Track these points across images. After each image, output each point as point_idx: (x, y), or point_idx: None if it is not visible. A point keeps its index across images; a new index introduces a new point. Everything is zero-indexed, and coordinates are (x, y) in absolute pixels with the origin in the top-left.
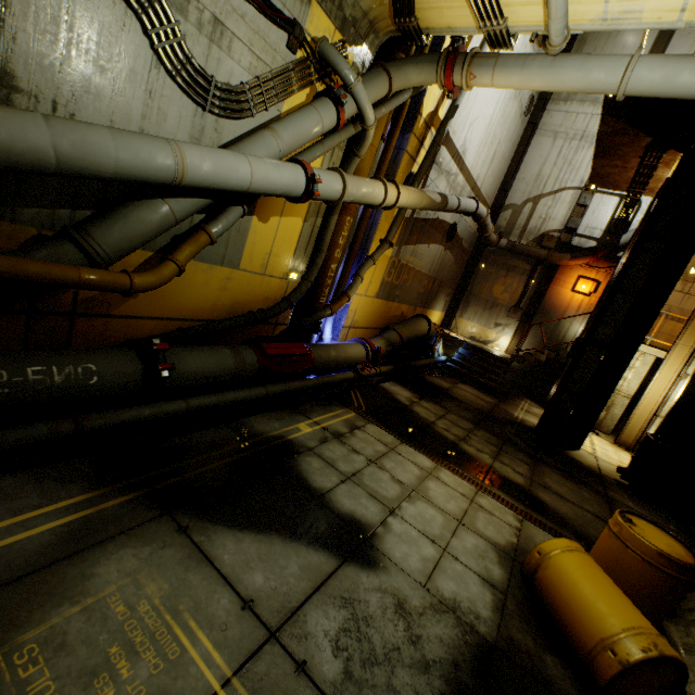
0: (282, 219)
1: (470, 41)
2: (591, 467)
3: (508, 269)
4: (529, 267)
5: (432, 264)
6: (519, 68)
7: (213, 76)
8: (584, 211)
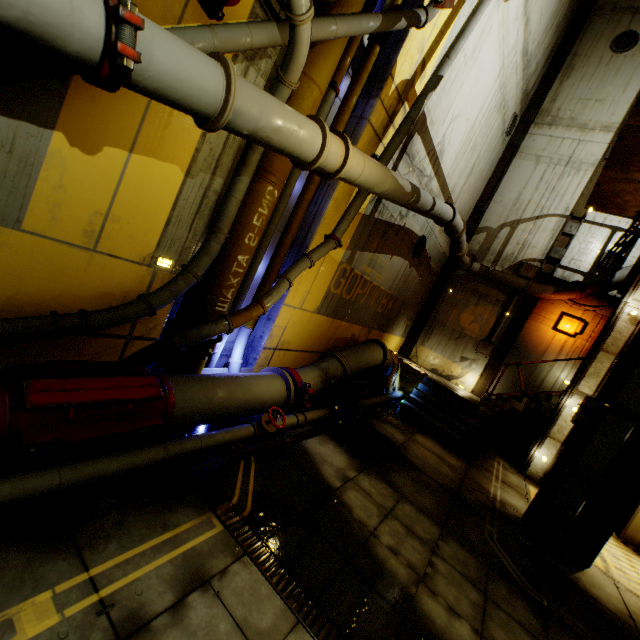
0: (135, 158)
1: (461, 7)
2: (621, 616)
3: (479, 297)
4: (503, 297)
5: (394, 280)
6: None
7: None
8: (570, 240)
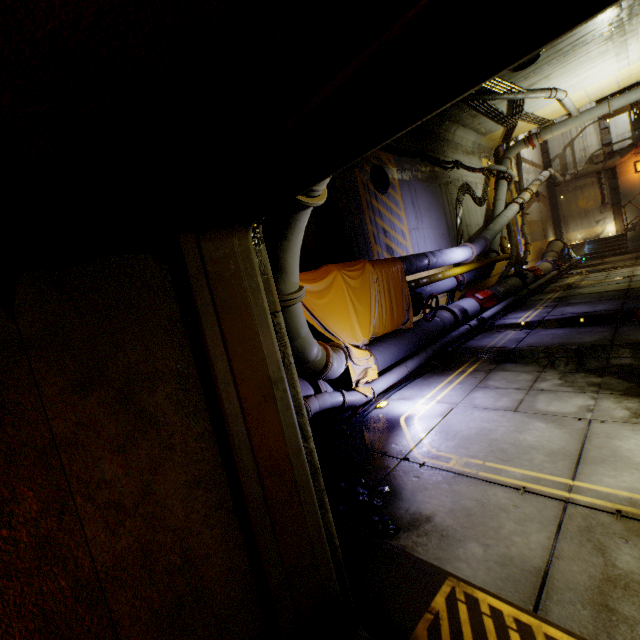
0: None
1: None
2: None
3: (580, 189)
4: (594, 179)
5: (537, 214)
6: (563, 127)
7: (480, 197)
8: (608, 130)
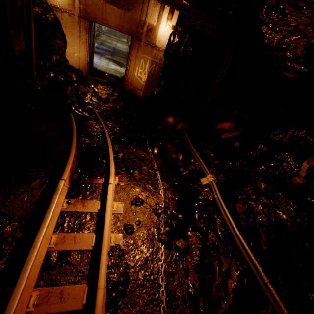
0: None
1: None
2: None
3: None
4: None
5: None
6: None
7: None
8: None
